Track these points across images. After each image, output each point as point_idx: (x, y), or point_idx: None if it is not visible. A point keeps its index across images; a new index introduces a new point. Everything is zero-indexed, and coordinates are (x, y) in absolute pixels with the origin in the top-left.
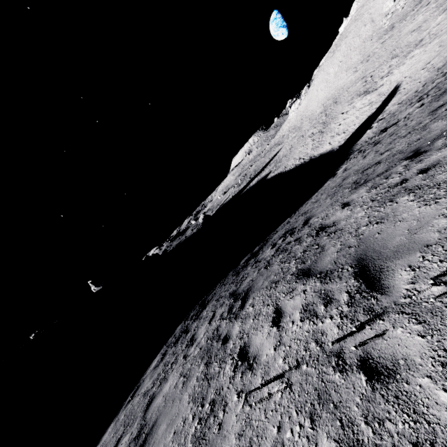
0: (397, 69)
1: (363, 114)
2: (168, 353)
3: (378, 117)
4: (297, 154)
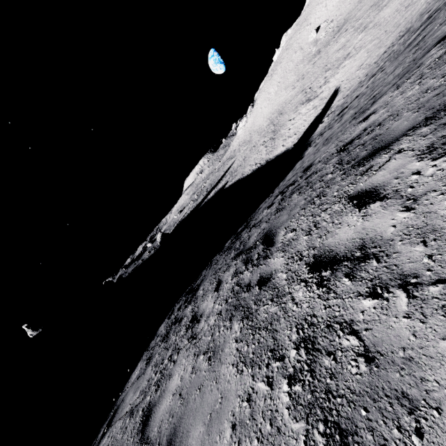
0: (332, 78)
1: (310, 116)
2: (156, 353)
3: (327, 113)
4: (252, 161)
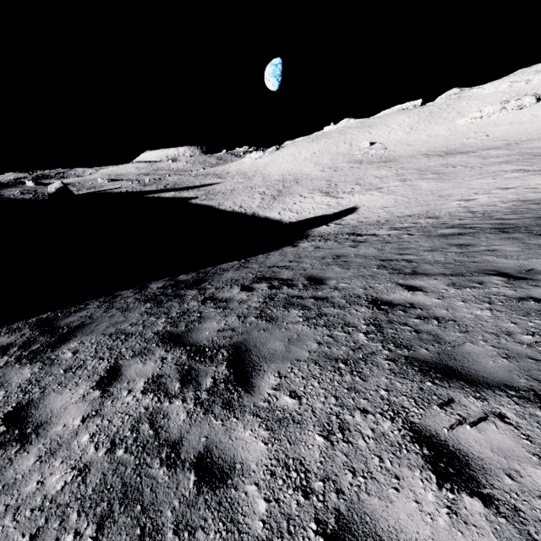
0: (358, 194)
1: (320, 210)
2: None
3: (336, 221)
4: (239, 200)
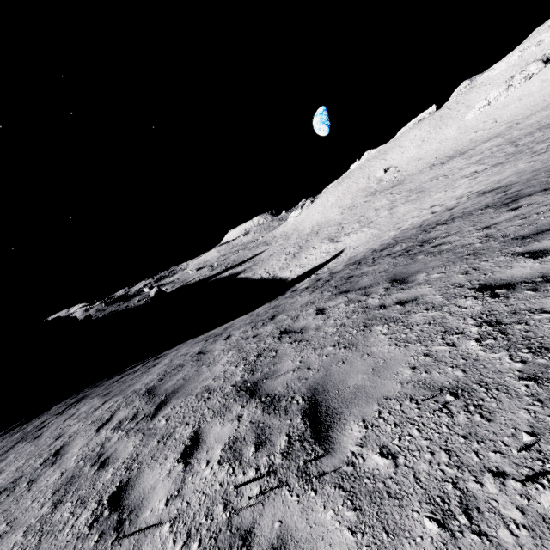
0: (353, 234)
1: (319, 259)
2: (0, 437)
3: (318, 271)
4: (269, 266)
